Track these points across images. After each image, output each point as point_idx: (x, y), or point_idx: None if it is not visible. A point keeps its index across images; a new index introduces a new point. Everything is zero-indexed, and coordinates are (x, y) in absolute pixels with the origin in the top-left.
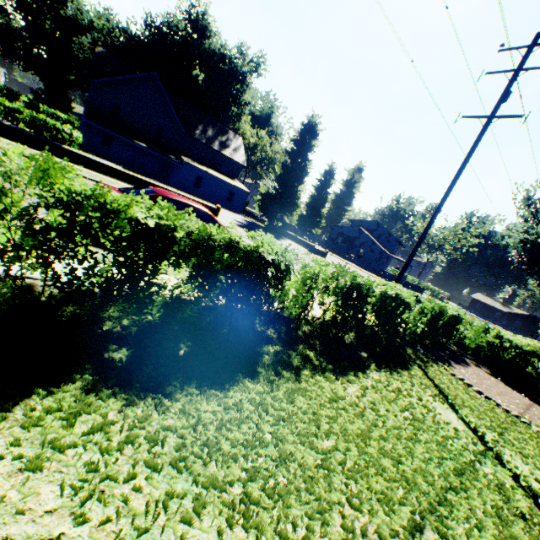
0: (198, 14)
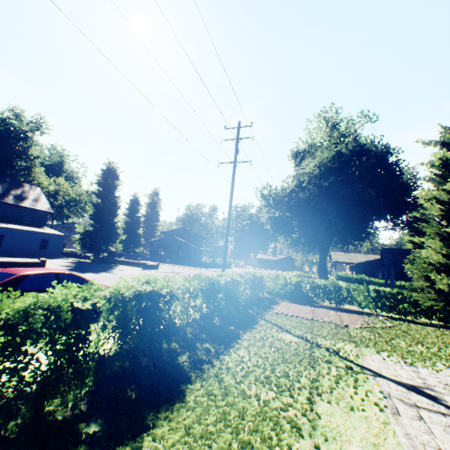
0: None
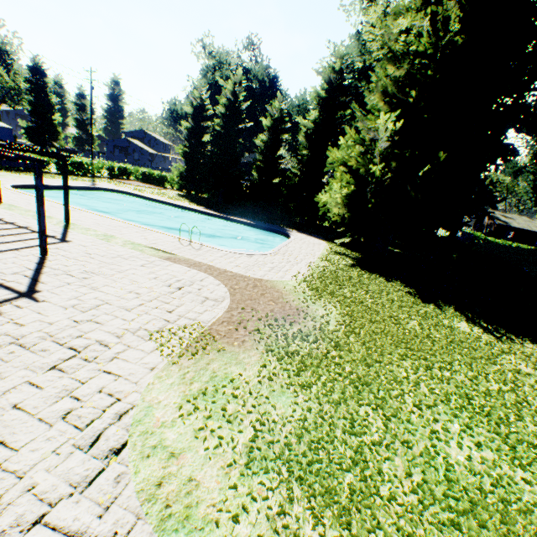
0: None
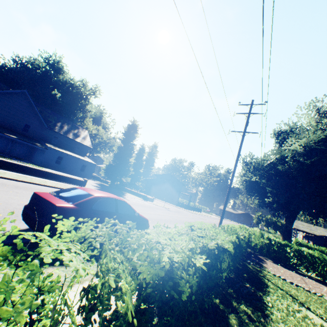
0: (55, 61)
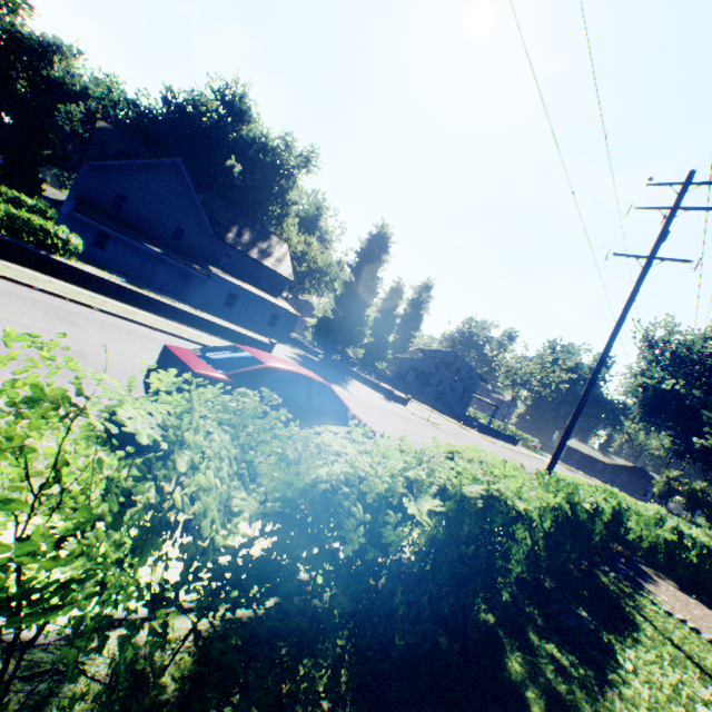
0: (235, 96)
